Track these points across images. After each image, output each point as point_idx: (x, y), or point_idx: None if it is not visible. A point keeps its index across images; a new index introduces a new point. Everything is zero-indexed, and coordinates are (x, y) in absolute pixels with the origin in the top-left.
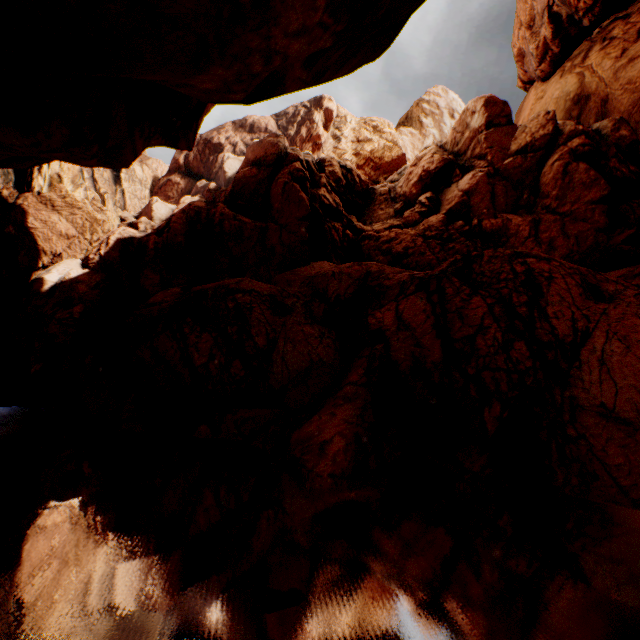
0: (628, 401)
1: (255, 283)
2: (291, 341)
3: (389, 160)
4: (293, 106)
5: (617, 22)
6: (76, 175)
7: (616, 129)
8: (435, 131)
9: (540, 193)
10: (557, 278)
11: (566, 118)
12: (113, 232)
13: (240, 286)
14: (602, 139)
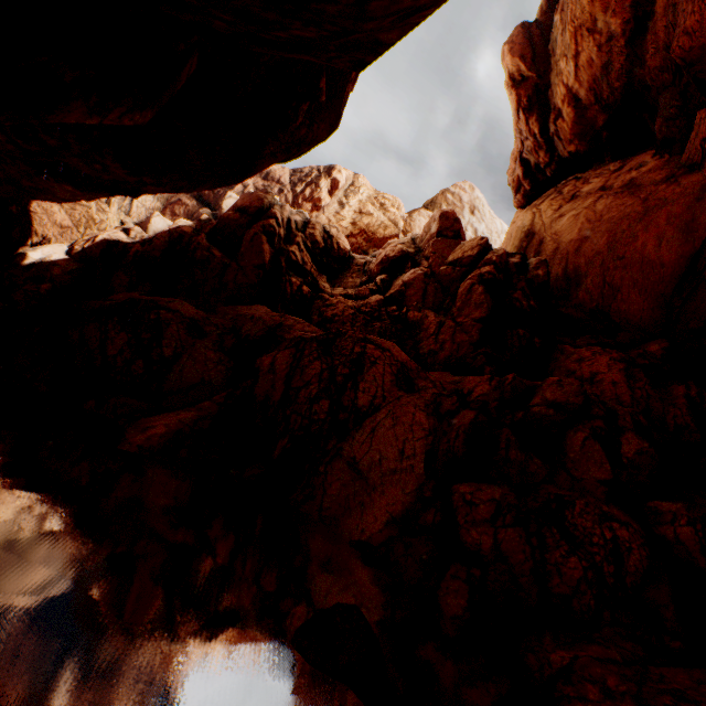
0: (370, 459)
1: (186, 306)
2: (194, 359)
3: (381, 237)
4: (310, 167)
5: (573, 181)
6: None
7: (537, 268)
8: None
9: (455, 302)
10: (380, 364)
11: (519, 246)
12: (105, 232)
13: (169, 305)
14: (526, 272)
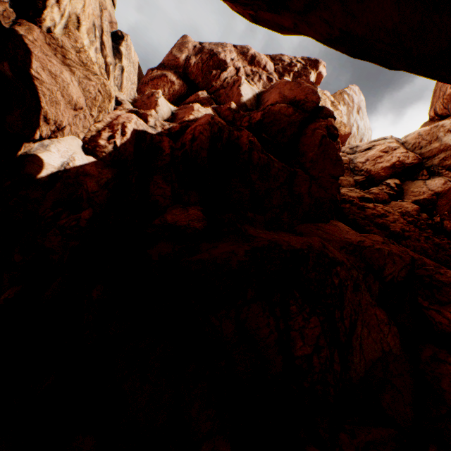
0: None
1: (331, 248)
2: (366, 325)
3: (342, 134)
4: (288, 56)
5: None
6: (91, 27)
7: None
8: (345, 118)
9: None
10: None
11: None
12: (123, 117)
13: (335, 255)
14: None
